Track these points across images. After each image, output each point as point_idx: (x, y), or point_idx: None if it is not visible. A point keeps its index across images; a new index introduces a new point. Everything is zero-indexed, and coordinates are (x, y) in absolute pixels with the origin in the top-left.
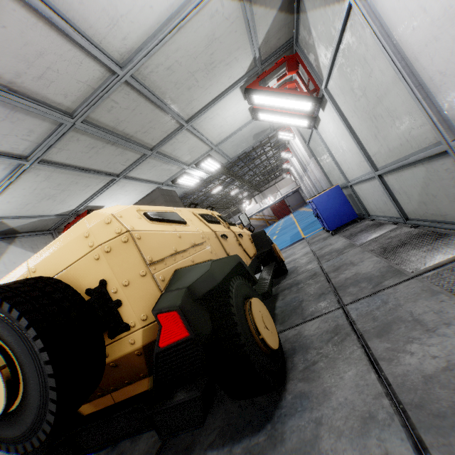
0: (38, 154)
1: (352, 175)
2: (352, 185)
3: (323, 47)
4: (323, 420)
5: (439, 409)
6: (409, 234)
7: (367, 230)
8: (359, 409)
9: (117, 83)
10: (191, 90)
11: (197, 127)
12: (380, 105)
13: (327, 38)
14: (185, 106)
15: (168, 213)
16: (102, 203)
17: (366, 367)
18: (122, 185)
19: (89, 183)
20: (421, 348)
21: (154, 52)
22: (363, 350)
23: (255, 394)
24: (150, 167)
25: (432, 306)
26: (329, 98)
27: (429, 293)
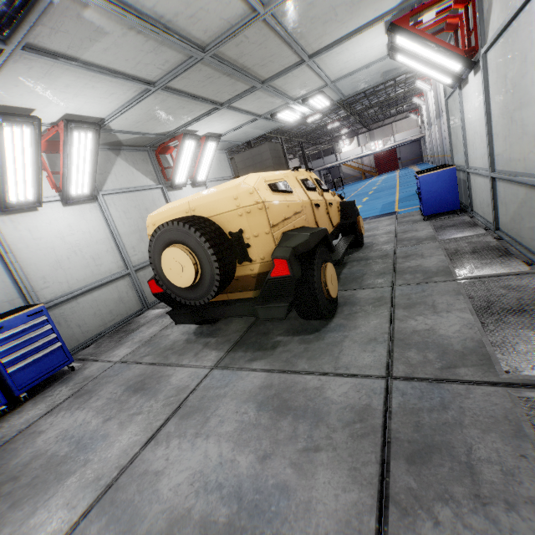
0: (164, 82)
1: (473, 162)
2: (470, 173)
3: (499, 7)
4: (348, 336)
5: (410, 342)
6: (486, 245)
7: (458, 227)
8: (370, 336)
9: (255, 22)
10: (326, 25)
11: (318, 62)
12: (518, 112)
13: (505, 2)
14: (313, 41)
15: (282, 183)
16: (197, 128)
17: (386, 321)
18: (221, 114)
19: (194, 108)
20: (423, 319)
21: None
22: (390, 313)
23: (313, 317)
24: (254, 98)
25: (450, 300)
26: (483, 69)
27: (455, 293)
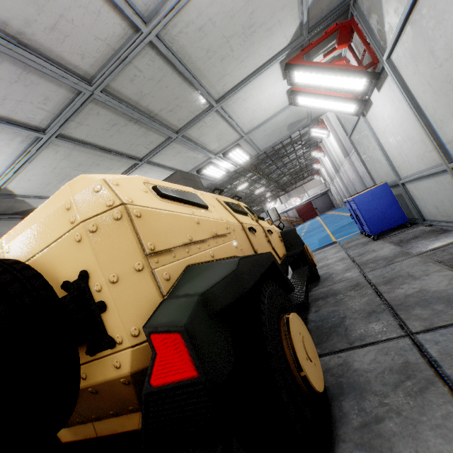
0: (55, 127)
1: (407, 170)
2: (405, 183)
3: (393, 1)
4: None
5: None
6: None
7: (425, 237)
8: None
9: (141, 44)
10: (224, 62)
11: (227, 110)
12: None
13: None
14: (216, 81)
15: (186, 193)
16: None
17: None
18: (145, 171)
19: (111, 165)
20: None
21: (184, 4)
22: None
23: None
24: (175, 153)
25: None
26: (392, 71)
27: None
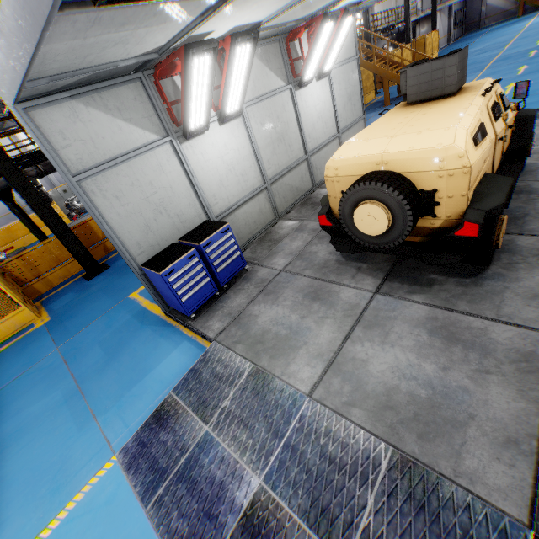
0: None
1: None
2: None
3: None
4: (509, 288)
5: None
6: None
7: None
8: (533, 292)
9: None
10: None
11: None
12: None
13: None
14: None
15: (481, 129)
16: (340, 3)
17: None
18: None
19: None
20: None
21: None
22: None
23: (473, 264)
24: None
25: None
26: None
27: None
